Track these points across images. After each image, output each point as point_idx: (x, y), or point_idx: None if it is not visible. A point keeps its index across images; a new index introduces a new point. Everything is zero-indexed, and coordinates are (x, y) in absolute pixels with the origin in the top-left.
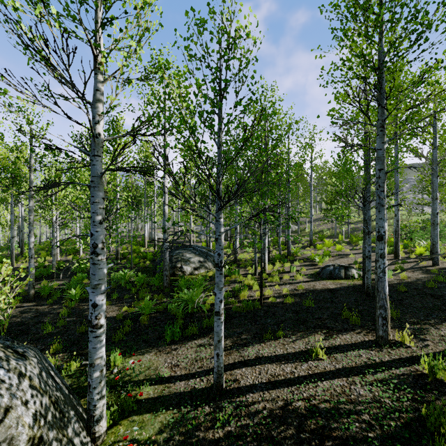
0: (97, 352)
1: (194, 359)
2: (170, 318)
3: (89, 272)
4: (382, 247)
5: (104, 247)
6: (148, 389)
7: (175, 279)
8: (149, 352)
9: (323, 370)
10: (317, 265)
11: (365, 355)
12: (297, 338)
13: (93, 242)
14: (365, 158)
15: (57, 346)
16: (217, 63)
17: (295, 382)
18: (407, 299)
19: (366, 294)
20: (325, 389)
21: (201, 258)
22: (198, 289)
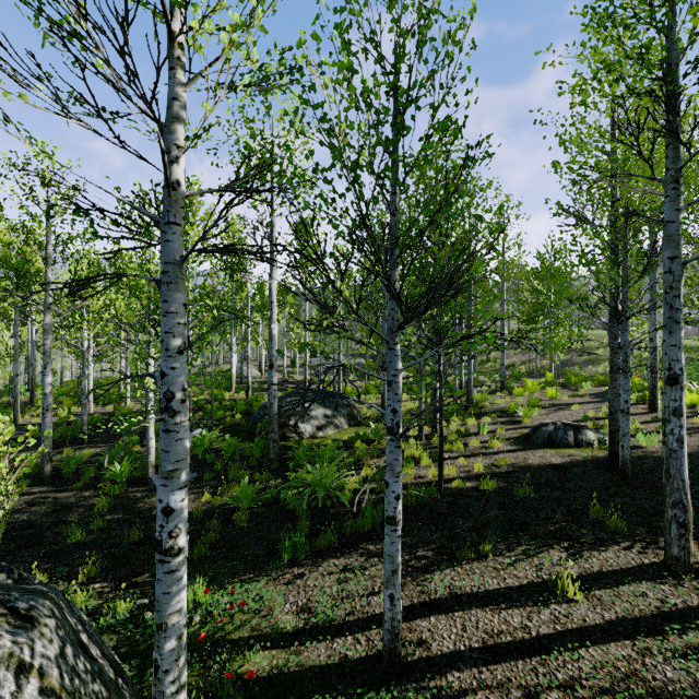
0: (172, 601)
1: (336, 597)
2: (285, 515)
3: (143, 434)
4: (676, 397)
5: (185, 397)
6: (260, 658)
7: (286, 446)
8: (255, 582)
9: (581, 623)
10: (521, 423)
11: (653, 594)
12: (518, 557)
13: (166, 390)
14: (616, 243)
15: (91, 569)
16: (398, 53)
17: (536, 649)
18: (695, 484)
19: (621, 475)
20: (597, 666)
21: (328, 410)
22: (331, 465)
